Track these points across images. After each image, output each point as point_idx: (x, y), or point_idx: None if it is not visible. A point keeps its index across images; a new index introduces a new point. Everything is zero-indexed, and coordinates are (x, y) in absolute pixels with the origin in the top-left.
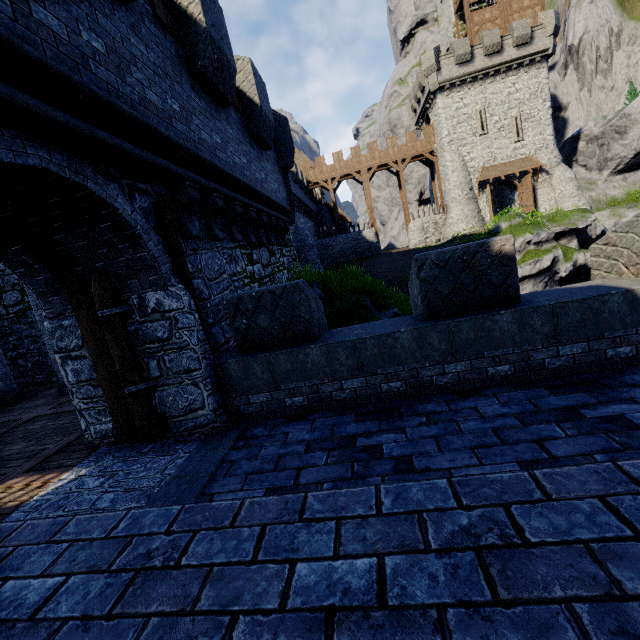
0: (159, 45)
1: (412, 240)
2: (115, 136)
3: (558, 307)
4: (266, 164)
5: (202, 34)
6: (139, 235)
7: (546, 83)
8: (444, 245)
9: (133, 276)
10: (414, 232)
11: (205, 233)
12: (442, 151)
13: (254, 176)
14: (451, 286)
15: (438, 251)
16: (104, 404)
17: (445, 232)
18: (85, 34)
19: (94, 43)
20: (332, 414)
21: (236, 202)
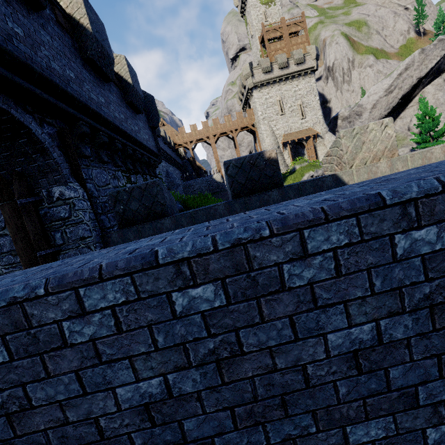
0: (60, 38)
1: None
2: (30, 85)
3: (301, 185)
4: (139, 122)
5: (90, 36)
6: (47, 148)
7: (315, 86)
8: None
9: (43, 176)
10: None
11: (95, 157)
12: (259, 124)
13: (130, 127)
14: (245, 178)
15: (236, 158)
16: (21, 267)
17: None
18: (10, 23)
19: (16, 29)
20: None
21: (117, 141)
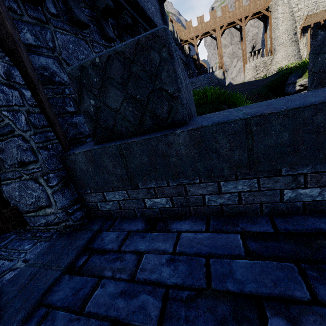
0: None
1: (247, 76)
2: None
3: None
4: None
5: None
6: None
7: None
8: (271, 76)
9: None
10: (249, 70)
11: (63, 12)
12: (276, 6)
13: None
14: None
15: None
16: None
17: (271, 69)
18: None
19: None
20: (204, 225)
21: None
